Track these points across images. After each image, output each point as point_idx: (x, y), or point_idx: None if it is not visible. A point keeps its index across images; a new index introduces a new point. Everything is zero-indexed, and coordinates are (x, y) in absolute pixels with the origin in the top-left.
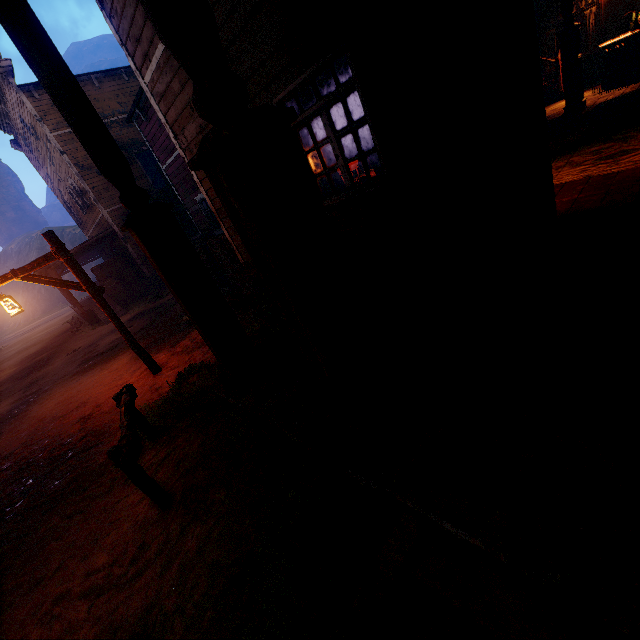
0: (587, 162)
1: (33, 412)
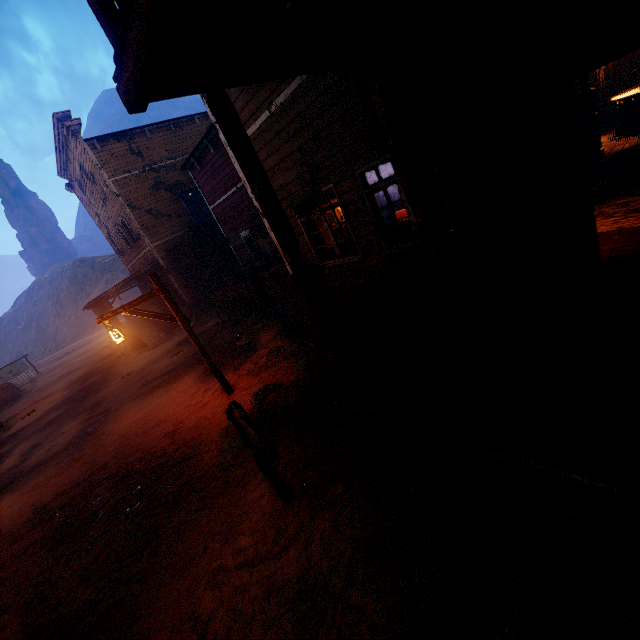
0: (617, 214)
1: (110, 430)
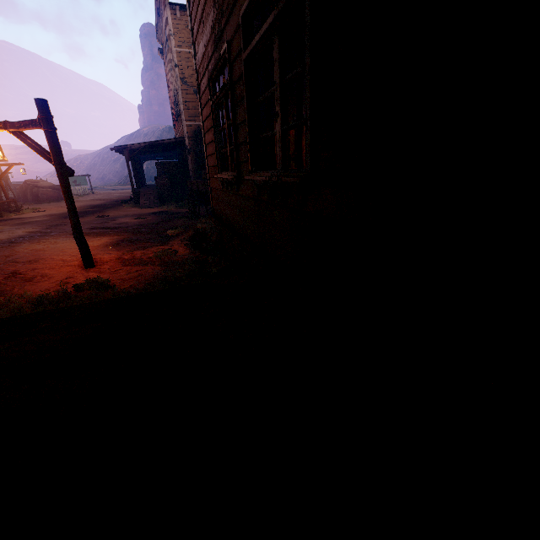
0: None
1: (19, 246)
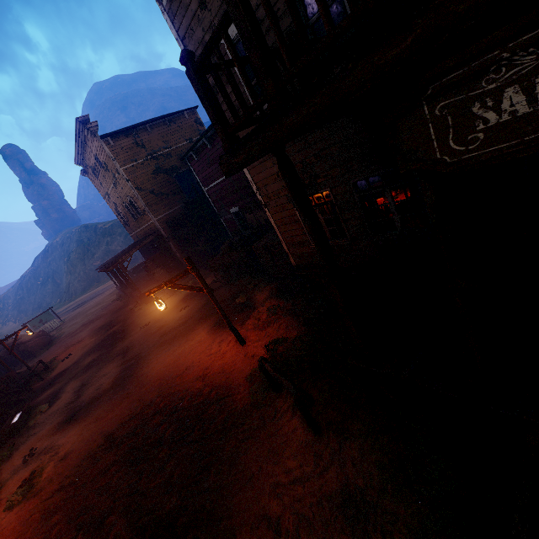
0: None
1: (146, 373)
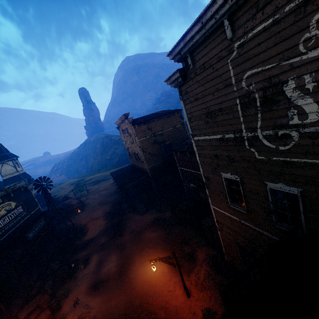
0: None
1: (133, 278)
